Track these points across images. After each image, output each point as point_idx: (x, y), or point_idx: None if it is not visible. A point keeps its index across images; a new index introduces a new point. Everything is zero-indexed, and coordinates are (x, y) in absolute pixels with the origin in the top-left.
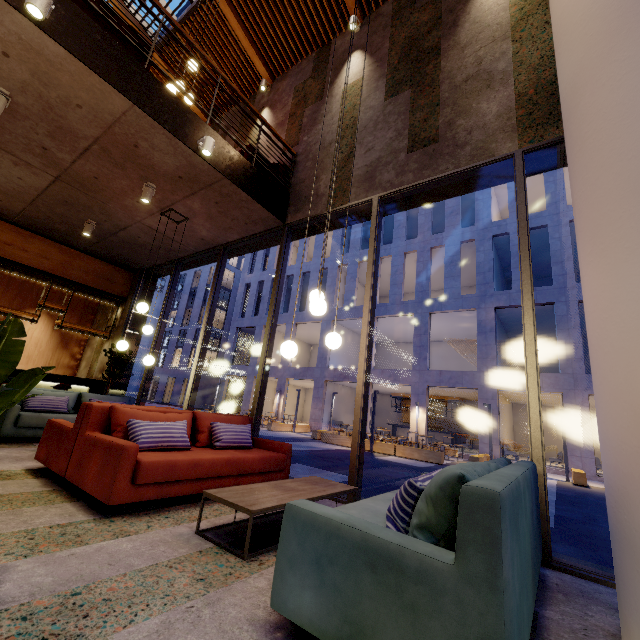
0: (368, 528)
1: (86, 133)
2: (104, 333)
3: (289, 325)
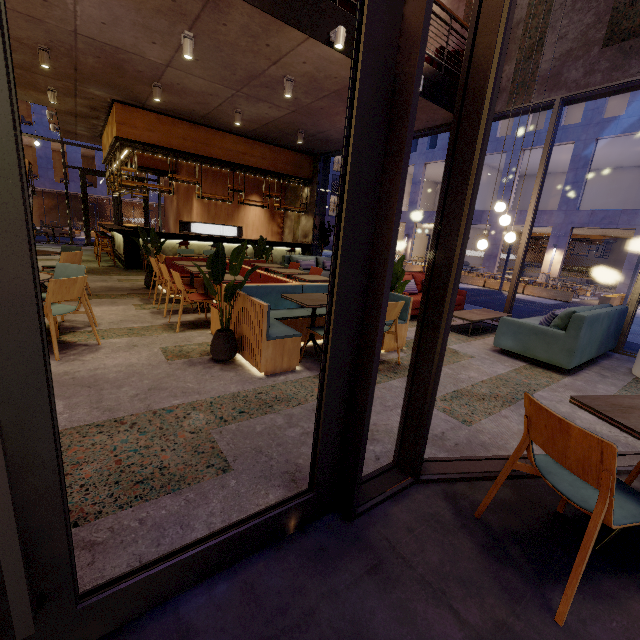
0: (535, 325)
1: (331, 89)
2: (301, 209)
3: (417, 166)
